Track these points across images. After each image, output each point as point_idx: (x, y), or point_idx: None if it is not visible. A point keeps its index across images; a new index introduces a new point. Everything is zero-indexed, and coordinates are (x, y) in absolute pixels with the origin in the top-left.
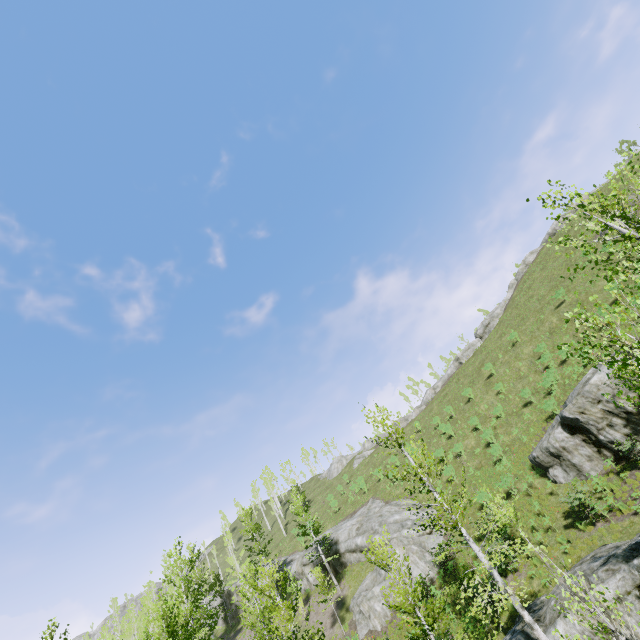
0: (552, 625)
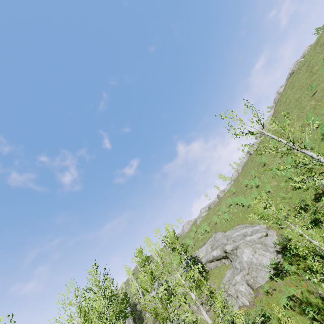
0: None
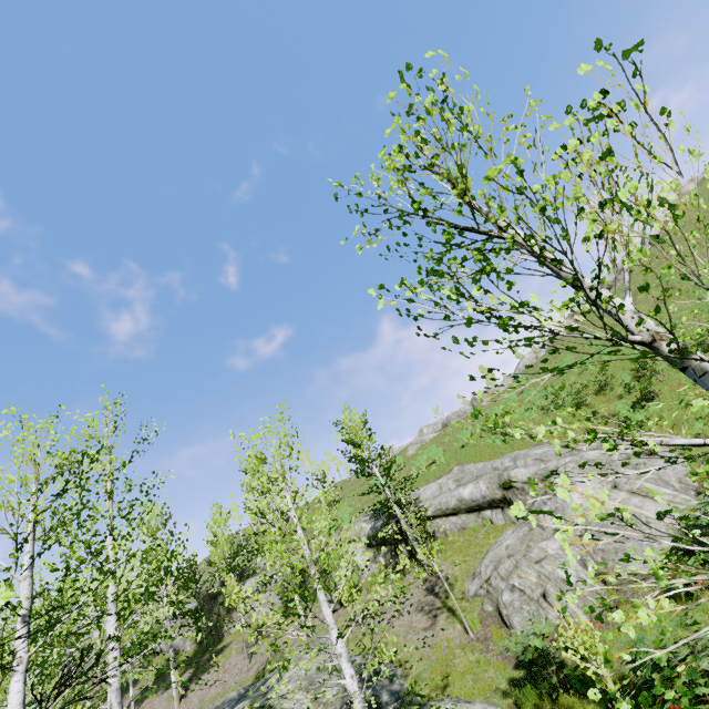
0: None
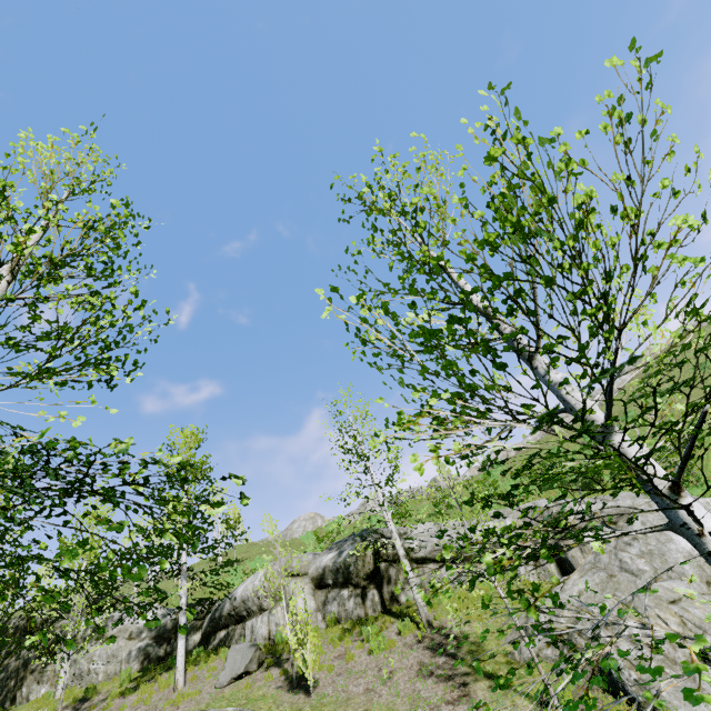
0: None
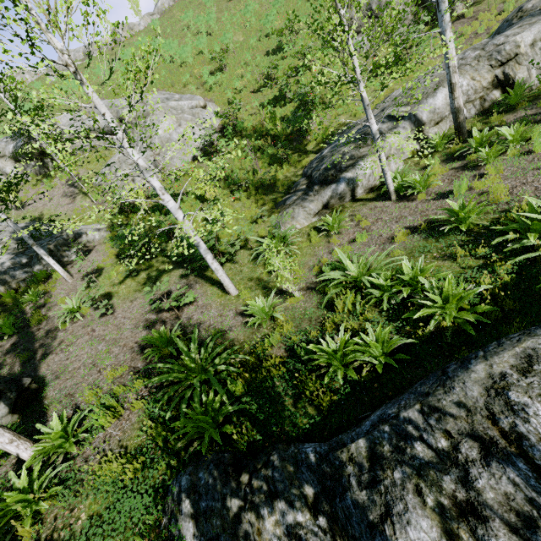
0: (430, 97)
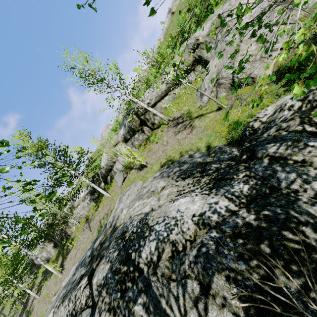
0: None
